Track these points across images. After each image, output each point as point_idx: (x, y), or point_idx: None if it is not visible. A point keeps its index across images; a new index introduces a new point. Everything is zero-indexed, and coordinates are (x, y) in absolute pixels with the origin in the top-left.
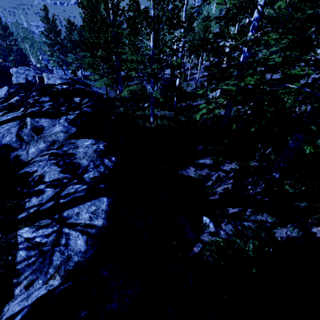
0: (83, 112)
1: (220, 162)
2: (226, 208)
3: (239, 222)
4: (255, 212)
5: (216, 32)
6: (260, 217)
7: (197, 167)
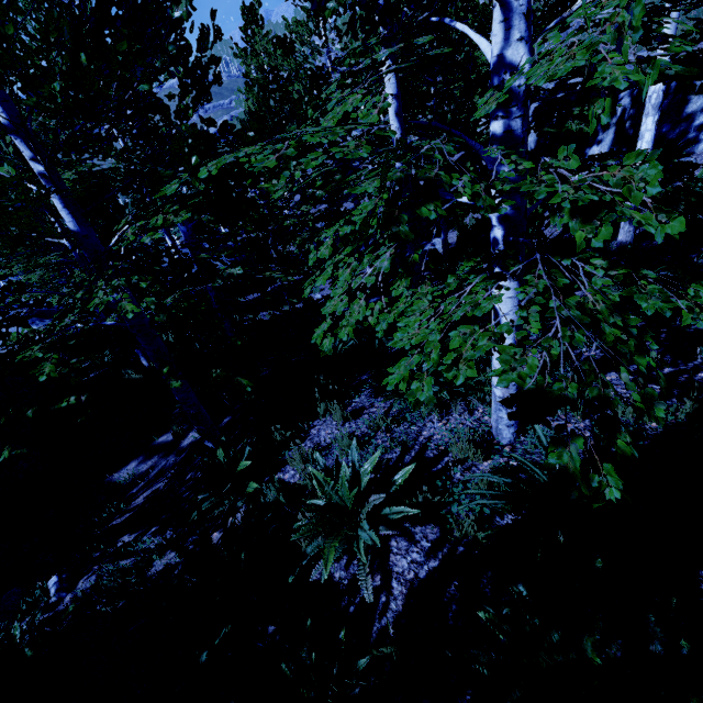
0: None
1: (179, 433)
2: (119, 539)
3: (108, 565)
4: (158, 531)
5: None
6: (156, 540)
7: (146, 455)
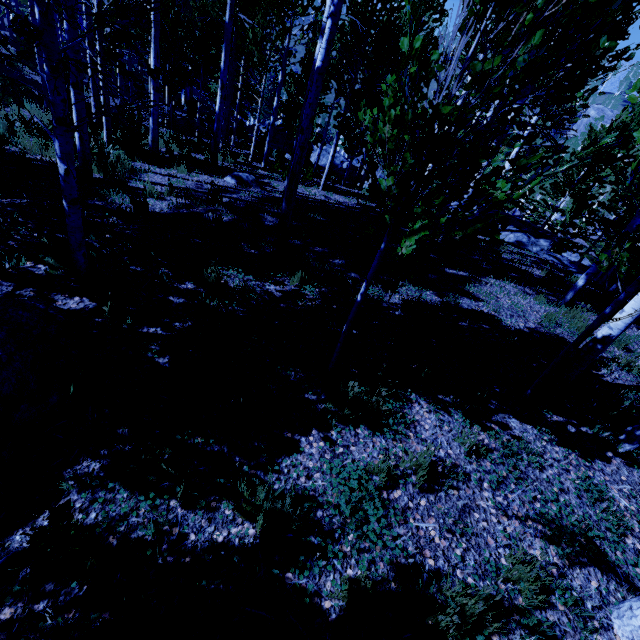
0: (555, 241)
1: None
2: None
3: None
4: None
5: (603, 202)
6: None
7: None
